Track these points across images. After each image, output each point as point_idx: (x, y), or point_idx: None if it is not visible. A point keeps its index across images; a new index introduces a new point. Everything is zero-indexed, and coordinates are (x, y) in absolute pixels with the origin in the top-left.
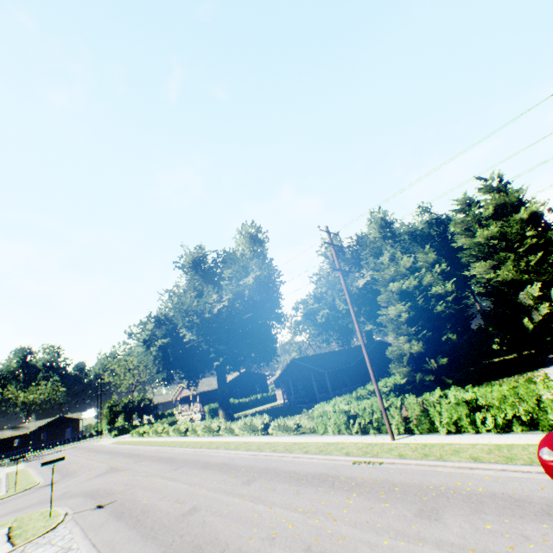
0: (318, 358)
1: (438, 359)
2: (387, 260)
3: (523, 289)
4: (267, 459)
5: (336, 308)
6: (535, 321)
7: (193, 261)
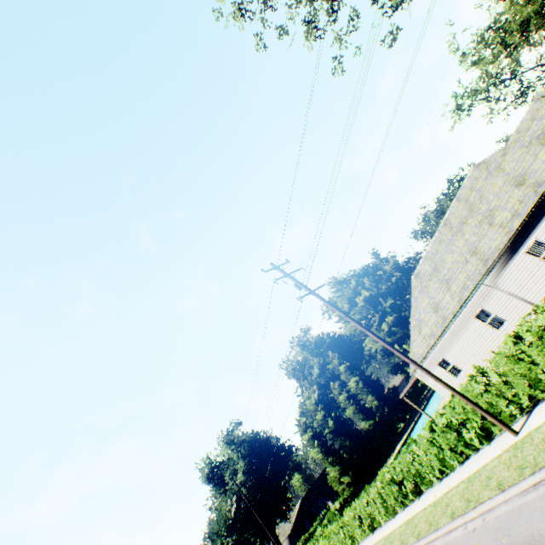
0: (319, 481)
1: (349, 472)
2: (319, 370)
3: (397, 342)
4: None
5: None
6: None
7: (207, 477)
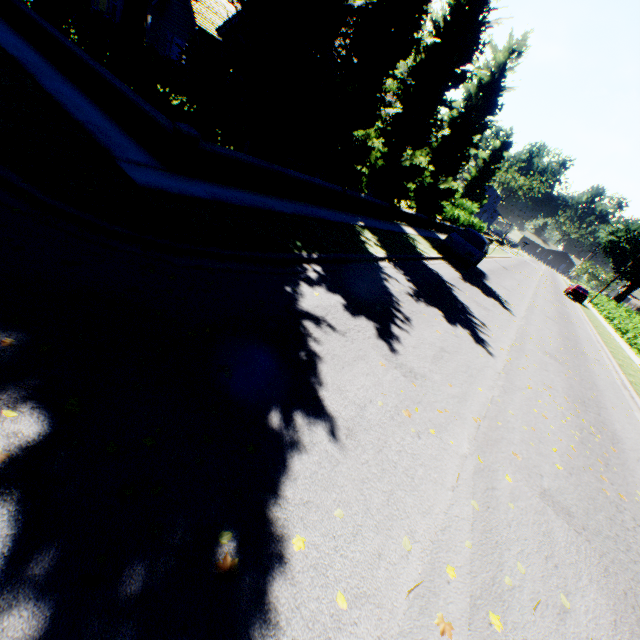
0: None
1: None
2: None
3: None
4: (563, 287)
5: None
6: None
7: None
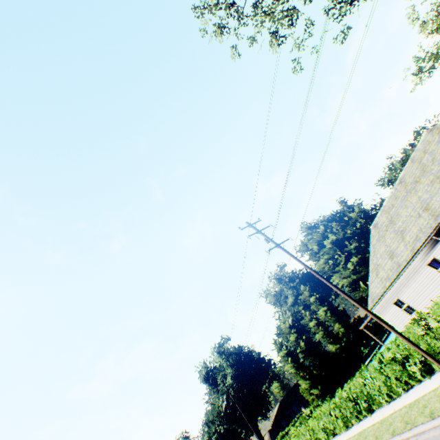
0: (293, 390)
1: (318, 386)
2: (292, 300)
3: (362, 279)
4: None
5: None
6: None
7: (204, 378)
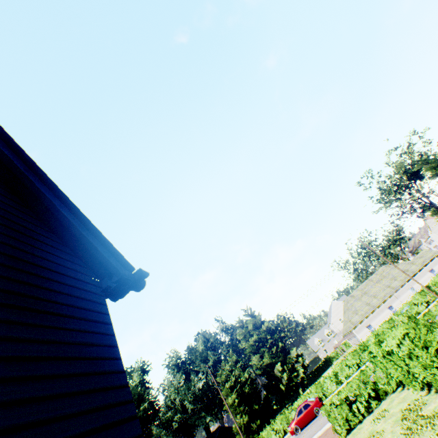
0: None
1: (256, 422)
2: (212, 363)
3: (275, 366)
4: None
5: (184, 410)
6: (285, 384)
7: None
